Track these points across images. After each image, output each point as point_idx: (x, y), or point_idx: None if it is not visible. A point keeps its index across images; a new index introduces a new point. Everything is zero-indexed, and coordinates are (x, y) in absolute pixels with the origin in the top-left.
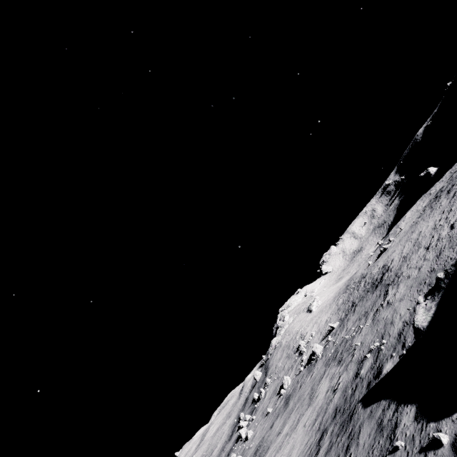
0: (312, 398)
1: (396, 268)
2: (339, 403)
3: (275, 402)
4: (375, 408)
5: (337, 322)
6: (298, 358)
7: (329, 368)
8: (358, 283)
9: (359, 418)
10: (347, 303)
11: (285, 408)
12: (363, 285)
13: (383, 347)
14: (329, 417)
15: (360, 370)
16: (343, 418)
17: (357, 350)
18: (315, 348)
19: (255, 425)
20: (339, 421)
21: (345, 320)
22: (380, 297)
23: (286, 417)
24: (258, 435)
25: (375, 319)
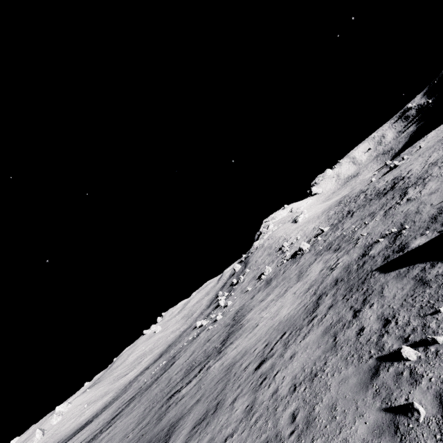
0: (301, 277)
1: (419, 173)
2: (340, 275)
3: (255, 284)
4: (405, 270)
5: (328, 227)
6: (280, 255)
7: (322, 256)
8: (355, 197)
9: (378, 281)
10: (340, 213)
11: (267, 286)
12: (362, 198)
13: (404, 231)
14: (327, 285)
15: (369, 251)
16: (349, 284)
17: (362, 239)
18: (302, 245)
19: (234, 298)
20: (344, 286)
21: (340, 224)
22: (395, 198)
23: (269, 291)
24: (238, 303)
25: (389, 214)
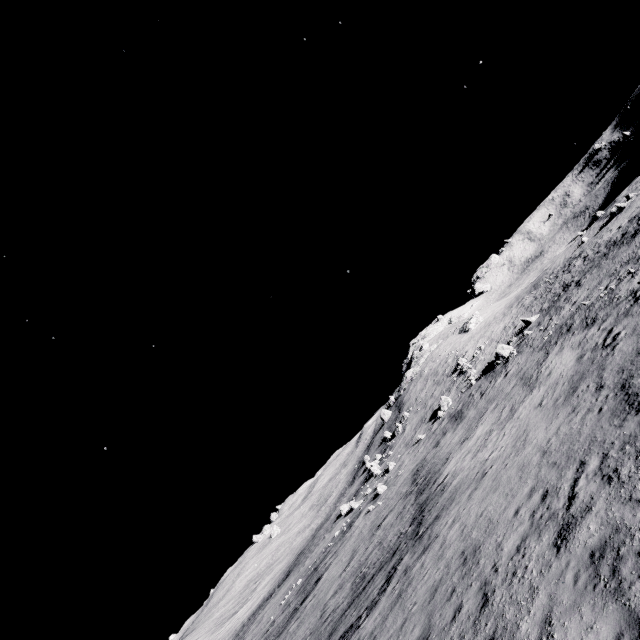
0: (535, 382)
1: None
2: None
3: (429, 428)
4: None
5: (535, 315)
6: (459, 378)
7: (559, 344)
8: (563, 269)
9: None
10: (547, 293)
11: (459, 421)
12: (581, 262)
13: None
14: (625, 366)
15: None
16: None
17: None
18: (500, 349)
19: (397, 457)
20: None
21: (560, 303)
22: None
23: (470, 424)
24: (410, 461)
25: None
